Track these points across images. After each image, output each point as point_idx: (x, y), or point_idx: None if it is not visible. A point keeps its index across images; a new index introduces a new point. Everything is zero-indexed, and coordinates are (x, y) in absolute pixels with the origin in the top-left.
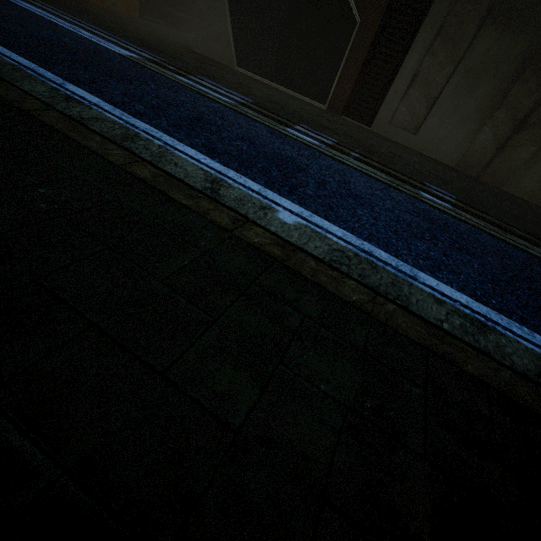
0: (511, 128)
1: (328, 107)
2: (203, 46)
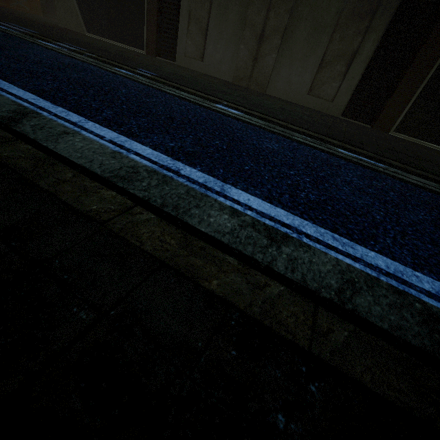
0: (256, 42)
1: (146, 52)
2: (64, 21)
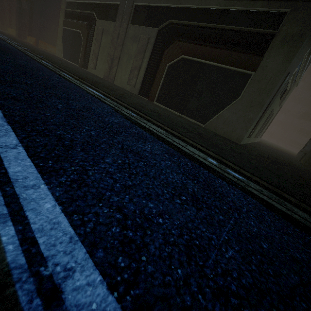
0: (111, 62)
1: (79, 66)
2: (57, 54)
